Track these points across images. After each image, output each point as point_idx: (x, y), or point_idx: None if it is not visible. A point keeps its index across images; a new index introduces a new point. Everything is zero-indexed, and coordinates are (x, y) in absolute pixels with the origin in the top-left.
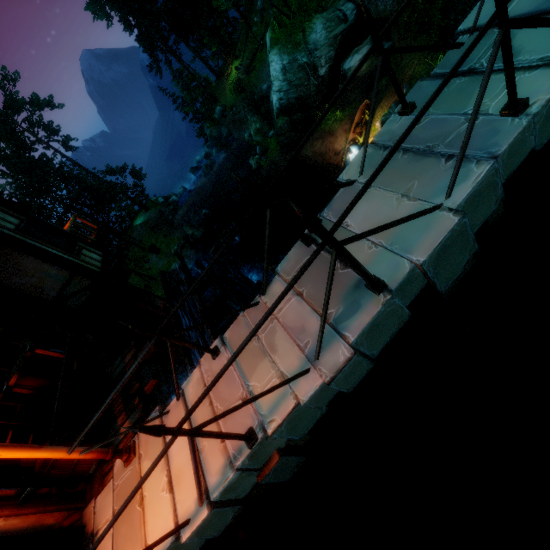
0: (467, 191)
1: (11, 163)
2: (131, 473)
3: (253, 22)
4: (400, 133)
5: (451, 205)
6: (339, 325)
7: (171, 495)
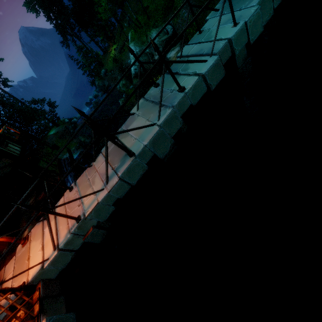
0: (164, 118)
1: None
2: (25, 249)
3: (124, 26)
4: (152, 95)
5: (158, 124)
6: (117, 170)
7: (42, 251)
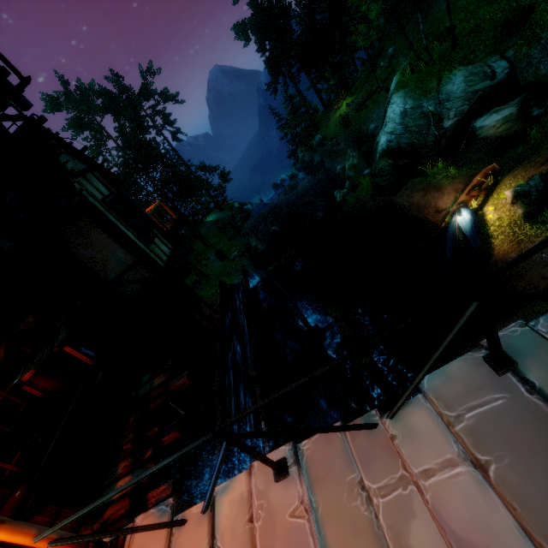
0: None
1: (127, 139)
2: None
3: (378, 66)
4: None
5: None
6: None
7: None
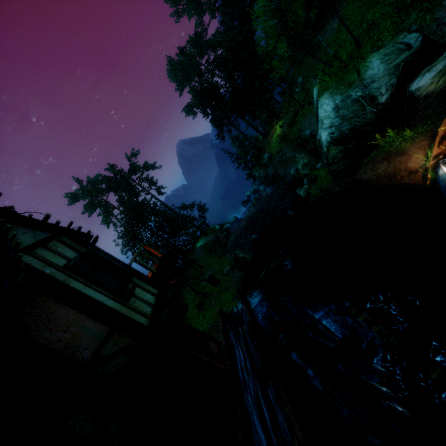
0: None
1: (125, 205)
2: None
3: (294, 93)
4: None
5: None
6: None
7: None
